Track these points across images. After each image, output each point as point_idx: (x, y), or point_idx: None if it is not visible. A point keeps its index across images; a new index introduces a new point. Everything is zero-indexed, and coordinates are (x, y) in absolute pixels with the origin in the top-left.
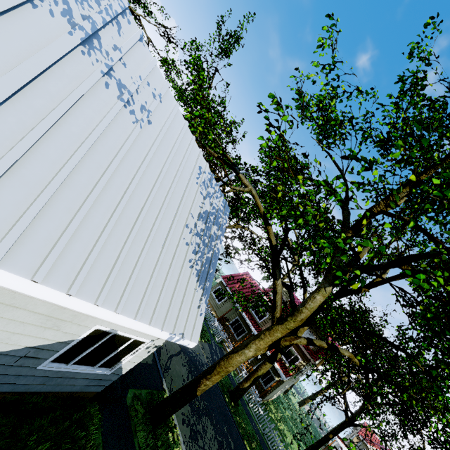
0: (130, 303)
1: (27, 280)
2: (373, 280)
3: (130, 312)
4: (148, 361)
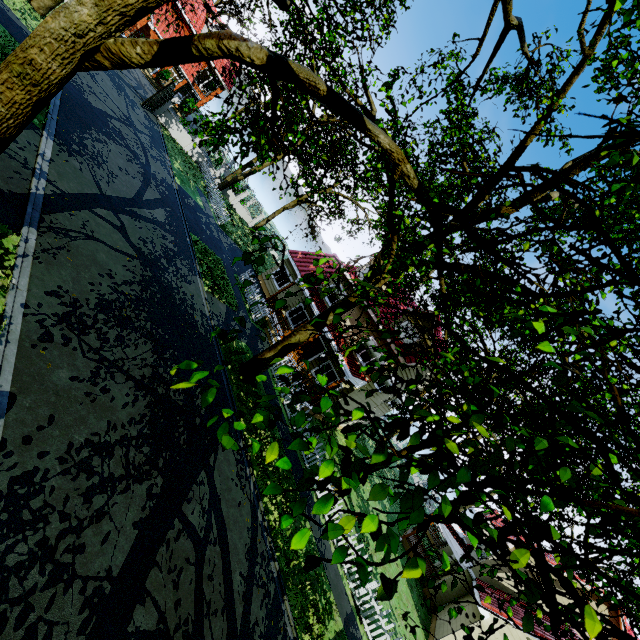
0: None
1: None
2: None
3: None
4: None
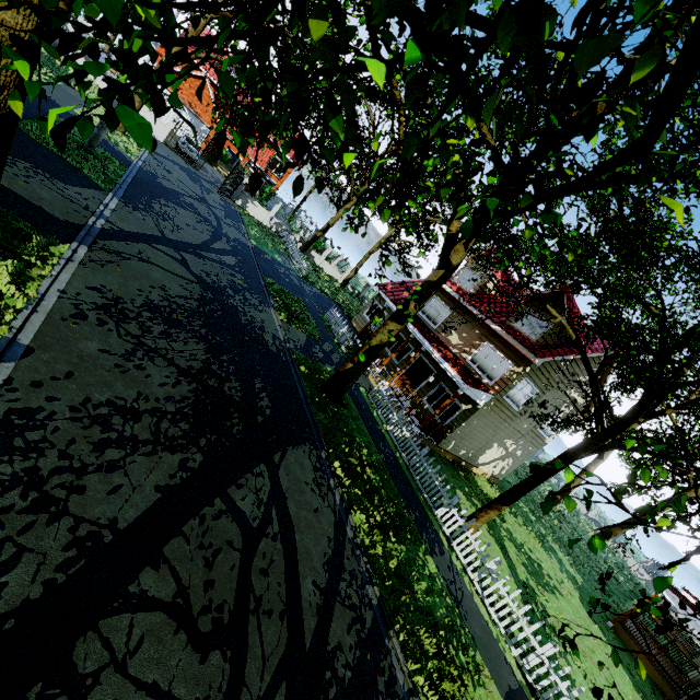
0: None
1: None
2: None
3: None
4: (48, 210)
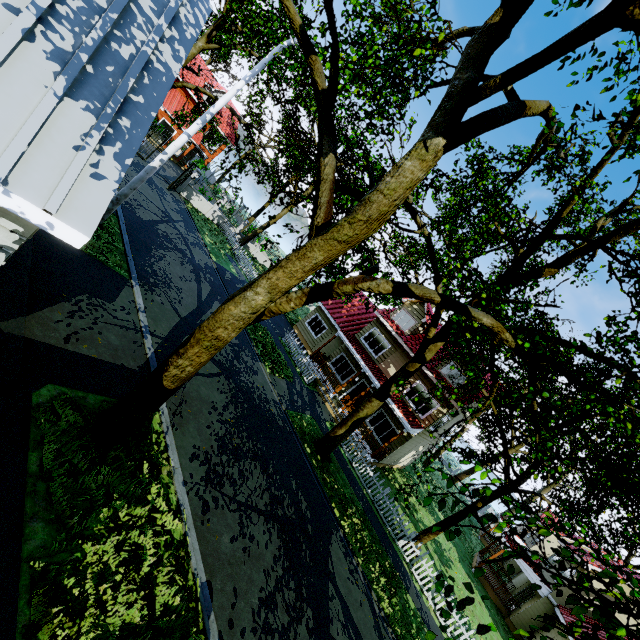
0: None
1: None
2: (567, 253)
3: None
4: (126, 364)
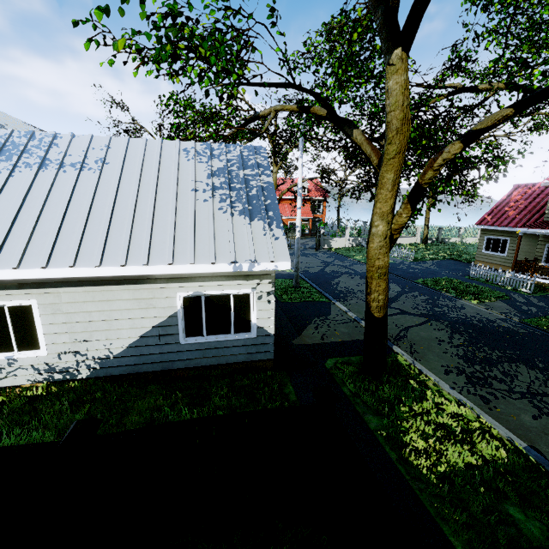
0: (157, 257)
1: (68, 269)
2: None
3: (161, 262)
4: (359, 338)
